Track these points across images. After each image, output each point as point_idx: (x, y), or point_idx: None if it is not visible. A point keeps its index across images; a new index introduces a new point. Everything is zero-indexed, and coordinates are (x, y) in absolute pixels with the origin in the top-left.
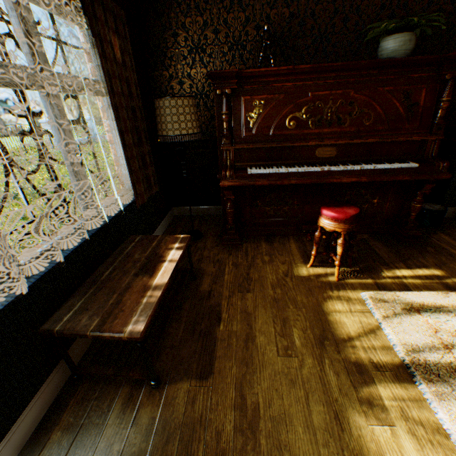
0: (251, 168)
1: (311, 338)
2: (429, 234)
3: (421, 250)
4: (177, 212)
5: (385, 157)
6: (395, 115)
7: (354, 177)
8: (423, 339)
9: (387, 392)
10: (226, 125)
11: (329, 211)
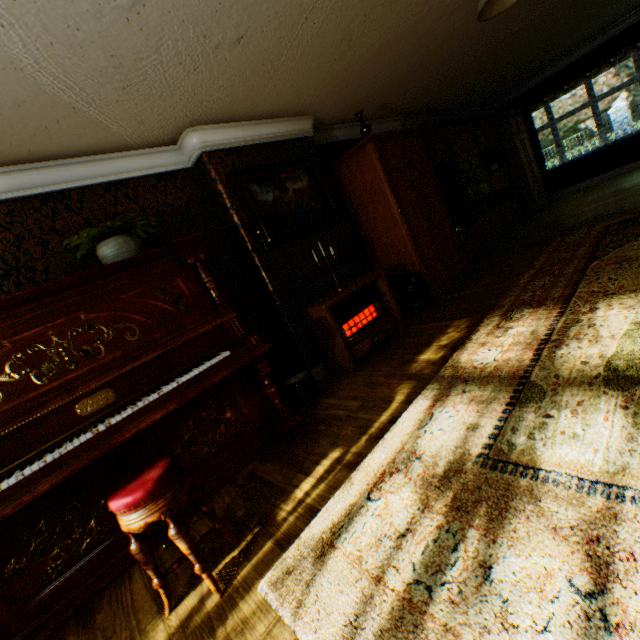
0: None
1: None
2: (316, 406)
3: (314, 435)
4: None
5: (193, 362)
6: (166, 314)
7: (158, 411)
8: (353, 596)
9: None
10: None
11: (118, 498)
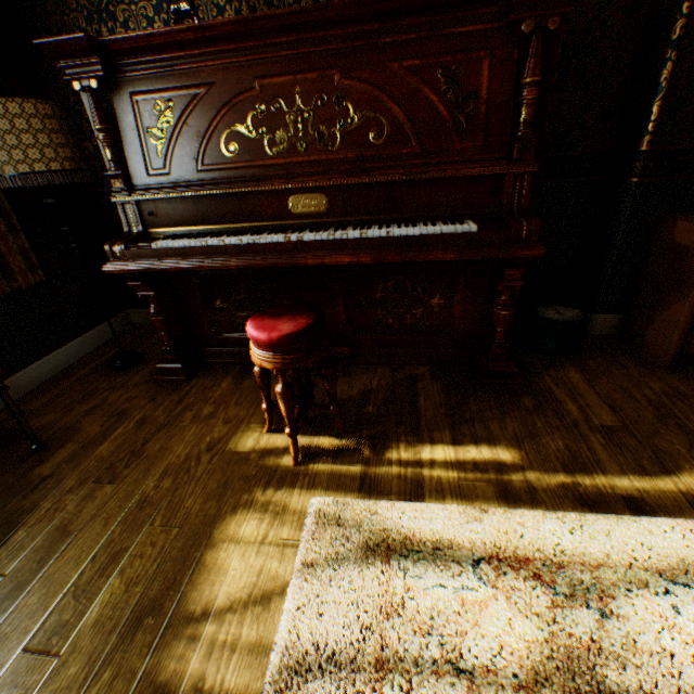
0: (165, 238)
1: (128, 607)
2: (549, 367)
3: (508, 403)
4: (138, 318)
5: (427, 213)
6: (432, 122)
7: (348, 255)
8: (349, 635)
9: None
10: (111, 154)
11: (251, 325)
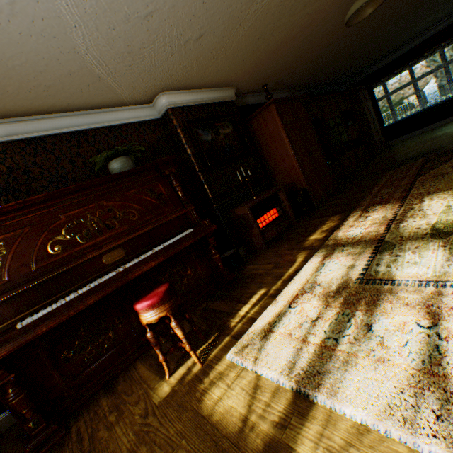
0: (22, 319)
1: None
2: (242, 270)
3: (244, 284)
4: None
5: (169, 236)
6: (153, 205)
7: (153, 261)
8: (289, 350)
9: (307, 445)
10: None
11: (142, 302)
